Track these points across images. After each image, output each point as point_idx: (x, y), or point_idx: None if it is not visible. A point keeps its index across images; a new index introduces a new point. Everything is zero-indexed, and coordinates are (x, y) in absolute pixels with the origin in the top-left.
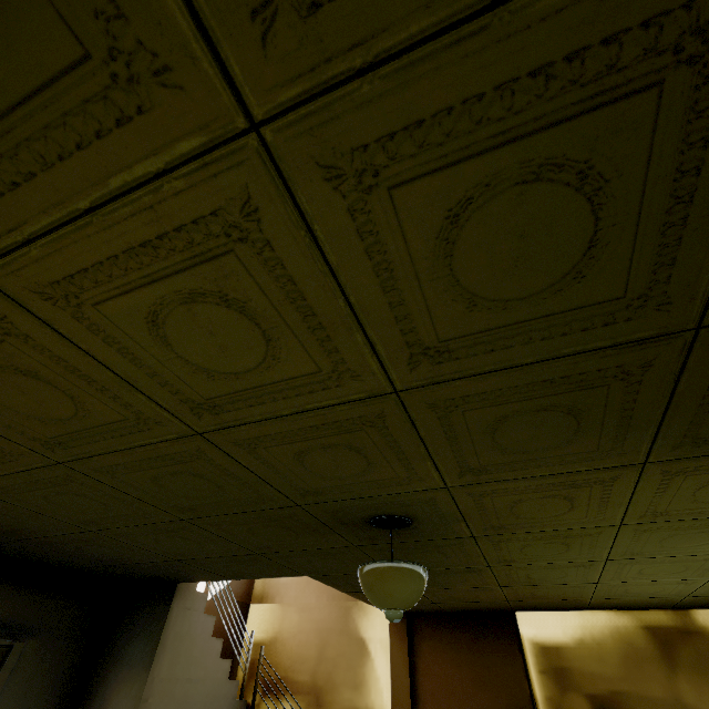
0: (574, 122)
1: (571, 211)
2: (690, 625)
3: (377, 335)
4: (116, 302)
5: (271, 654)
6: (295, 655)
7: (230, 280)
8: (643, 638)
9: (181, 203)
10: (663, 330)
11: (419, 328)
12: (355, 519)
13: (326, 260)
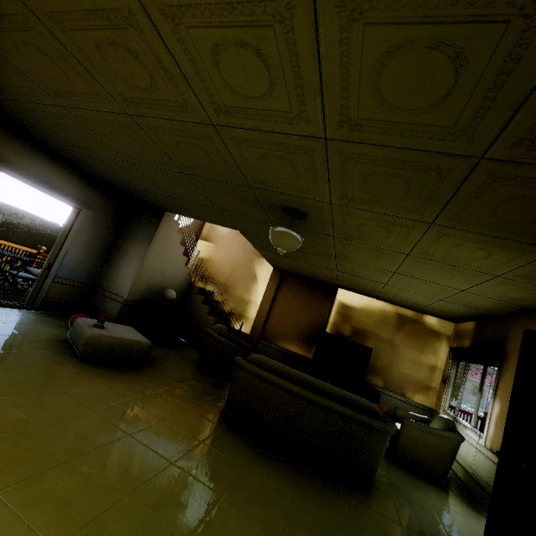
0: (463, 25)
1: (445, 72)
2: (419, 319)
3: (328, 103)
4: (199, 31)
5: (206, 265)
6: (218, 269)
7: (265, 42)
8: (393, 317)
9: None
10: (465, 153)
11: (350, 107)
12: (277, 205)
13: (318, 50)
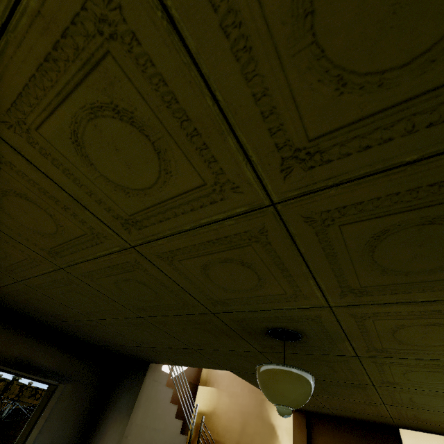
0: None
1: None
2: None
3: (247, 137)
4: (49, 125)
5: (210, 422)
6: (225, 426)
7: (116, 88)
8: None
9: (57, 1)
10: None
11: (286, 125)
12: (255, 328)
13: (188, 51)
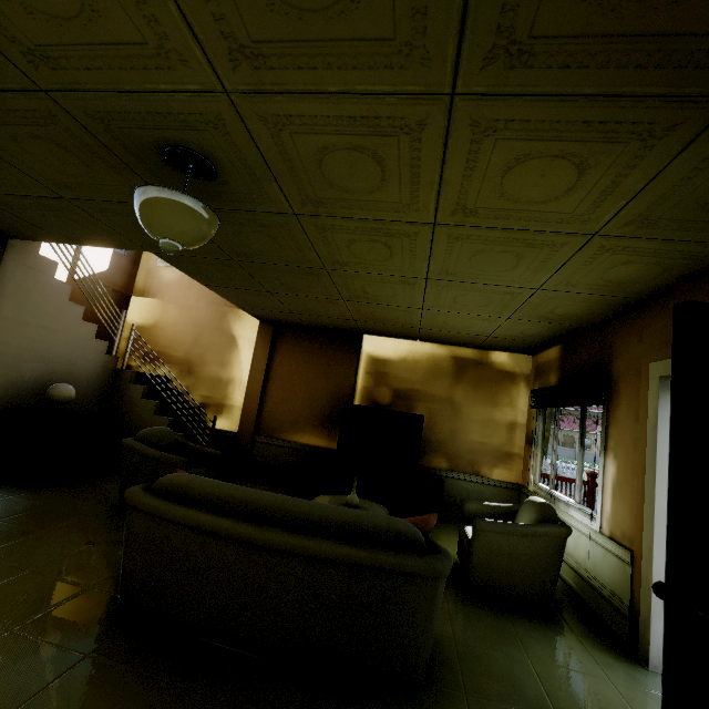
0: None
1: None
2: (485, 360)
3: None
4: None
5: (151, 335)
6: (172, 339)
7: None
8: (448, 363)
9: None
10: None
11: None
12: (141, 145)
13: None
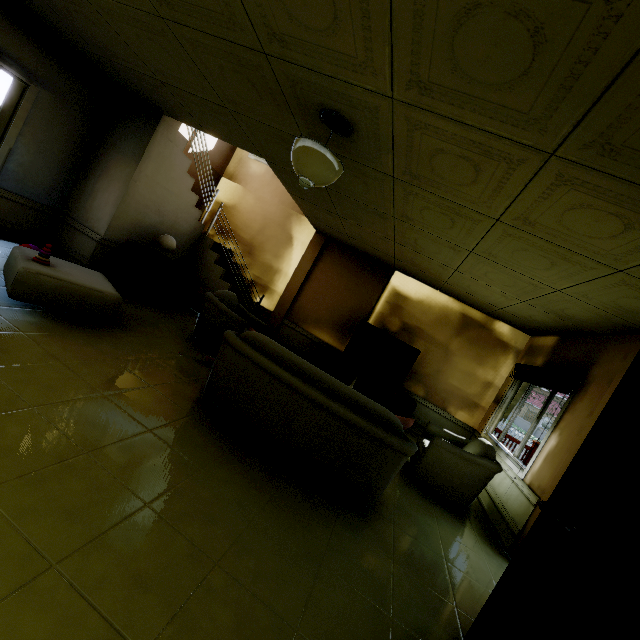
0: None
1: None
2: (488, 325)
3: None
4: None
5: (229, 214)
6: (244, 222)
7: None
8: (456, 317)
9: None
10: None
11: None
12: (309, 102)
13: None
